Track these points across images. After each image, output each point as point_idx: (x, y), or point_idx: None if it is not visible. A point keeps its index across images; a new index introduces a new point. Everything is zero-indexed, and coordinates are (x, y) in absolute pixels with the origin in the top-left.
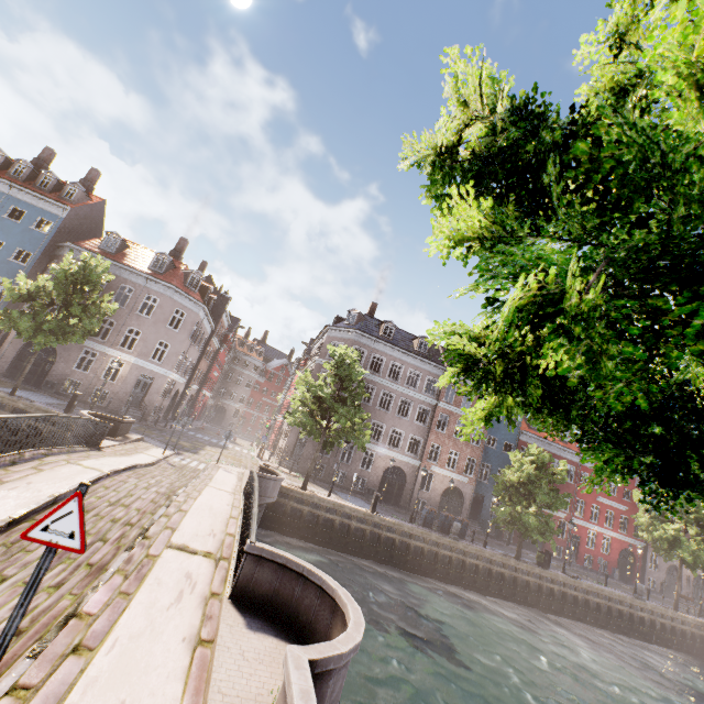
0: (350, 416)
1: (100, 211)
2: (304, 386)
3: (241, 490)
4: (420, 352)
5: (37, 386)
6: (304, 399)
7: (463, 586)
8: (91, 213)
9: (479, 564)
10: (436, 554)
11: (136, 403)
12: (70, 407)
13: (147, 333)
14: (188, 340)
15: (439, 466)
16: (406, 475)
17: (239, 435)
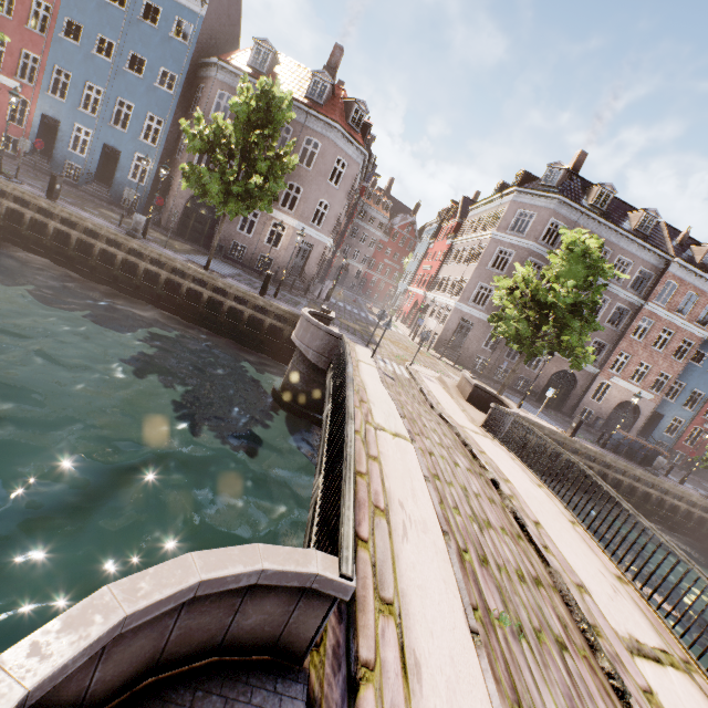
0: (586, 334)
1: (237, 4)
2: (511, 281)
3: (476, 422)
4: (639, 232)
5: (206, 248)
6: (510, 298)
7: (654, 522)
8: (229, 8)
9: (681, 506)
10: (633, 489)
11: (296, 272)
12: (265, 289)
13: (308, 191)
14: (345, 199)
15: (621, 378)
16: (577, 382)
17: (363, 298)
